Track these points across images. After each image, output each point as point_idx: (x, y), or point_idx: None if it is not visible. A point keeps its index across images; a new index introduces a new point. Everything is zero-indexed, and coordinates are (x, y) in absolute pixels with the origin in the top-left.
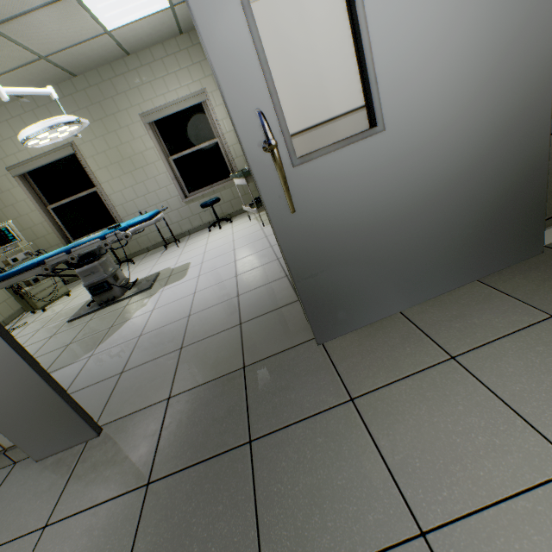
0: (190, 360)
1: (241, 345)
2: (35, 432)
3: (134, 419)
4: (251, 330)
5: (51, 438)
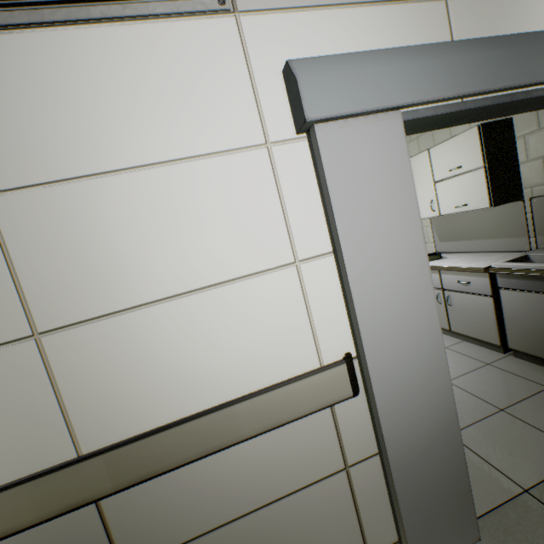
0: (486, 447)
1: (541, 431)
2: (431, 529)
3: (509, 517)
4: (530, 416)
5: (440, 539)
